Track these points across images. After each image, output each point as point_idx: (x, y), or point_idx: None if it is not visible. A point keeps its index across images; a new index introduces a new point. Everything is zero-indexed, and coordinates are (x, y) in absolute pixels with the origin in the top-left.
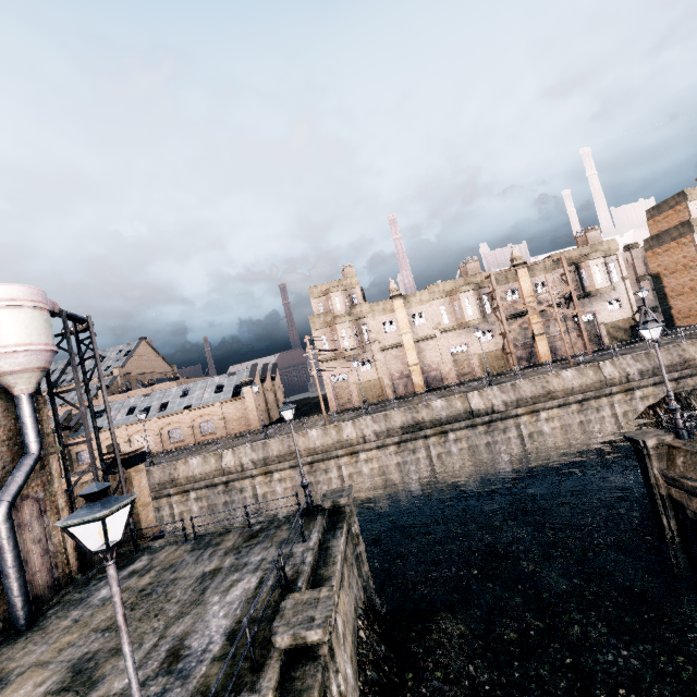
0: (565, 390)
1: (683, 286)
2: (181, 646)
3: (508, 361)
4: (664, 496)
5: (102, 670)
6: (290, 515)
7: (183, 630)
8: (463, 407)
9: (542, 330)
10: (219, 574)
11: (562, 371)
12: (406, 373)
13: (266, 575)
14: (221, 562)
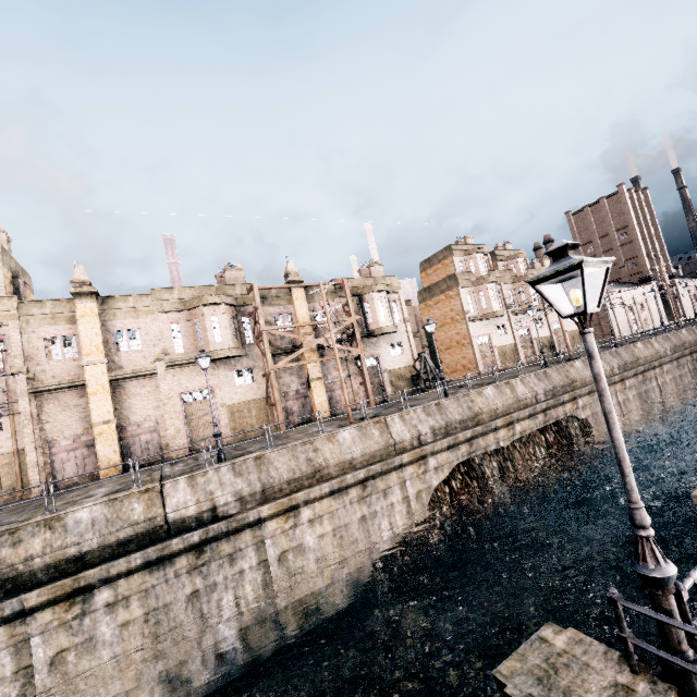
0: (342, 463)
1: (451, 340)
2: None
3: (273, 415)
4: None
5: None
6: None
7: None
8: (147, 516)
9: (320, 373)
10: None
11: (338, 431)
12: (88, 438)
13: None
14: None
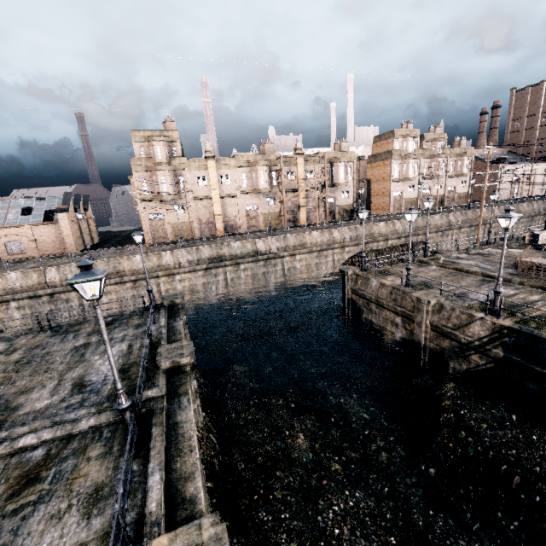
0: (312, 243)
1: (379, 191)
2: (82, 381)
3: (281, 221)
4: (350, 299)
5: (17, 402)
6: (136, 311)
7: (78, 374)
8: (252, 248)
9: (305, 204)
10: (91, 346)
11: (313, 232)
12: (212, 220)
13: (133, 342)
14: (88, 340)
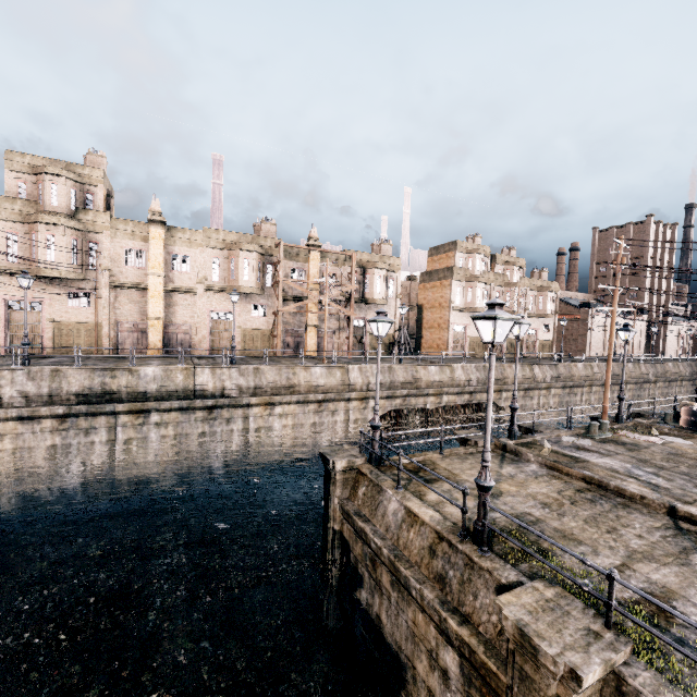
0: (310, 386)
1: (434, 321)
2: None
3: (273, 344)
4: (337, 531)
5: None
6: None
7: None
8: (184, 383)
9: (317, 322)
10: None
11: (313, 366)
12: (143, 326)
13: None
14: None
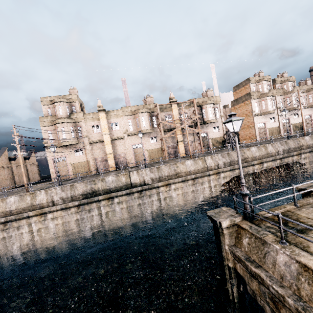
0: (186, 172)
1: (244, 125)
2: None
3: (163, 154)
4: (231, 268)
5: None
6: None
7: None
8: (126, 181)
9: (182, 139)
10: None
11: (186, 161)
12: (105, 158)
13: None
14: None
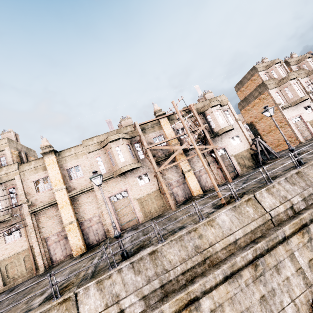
0: (227, 244)
1: (270, 126)
2: None
3: (166, 199)
4: None
5: None
6: None
7: None
8: None
9: (189, 167)
10: None
11: (216, 215)
12: (64, 233)
13: None
14: None
